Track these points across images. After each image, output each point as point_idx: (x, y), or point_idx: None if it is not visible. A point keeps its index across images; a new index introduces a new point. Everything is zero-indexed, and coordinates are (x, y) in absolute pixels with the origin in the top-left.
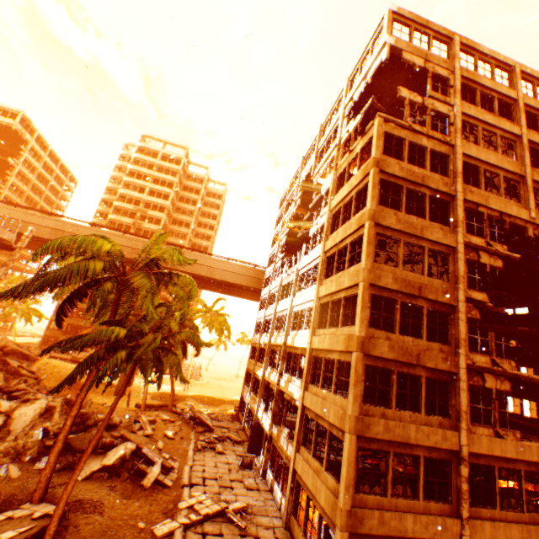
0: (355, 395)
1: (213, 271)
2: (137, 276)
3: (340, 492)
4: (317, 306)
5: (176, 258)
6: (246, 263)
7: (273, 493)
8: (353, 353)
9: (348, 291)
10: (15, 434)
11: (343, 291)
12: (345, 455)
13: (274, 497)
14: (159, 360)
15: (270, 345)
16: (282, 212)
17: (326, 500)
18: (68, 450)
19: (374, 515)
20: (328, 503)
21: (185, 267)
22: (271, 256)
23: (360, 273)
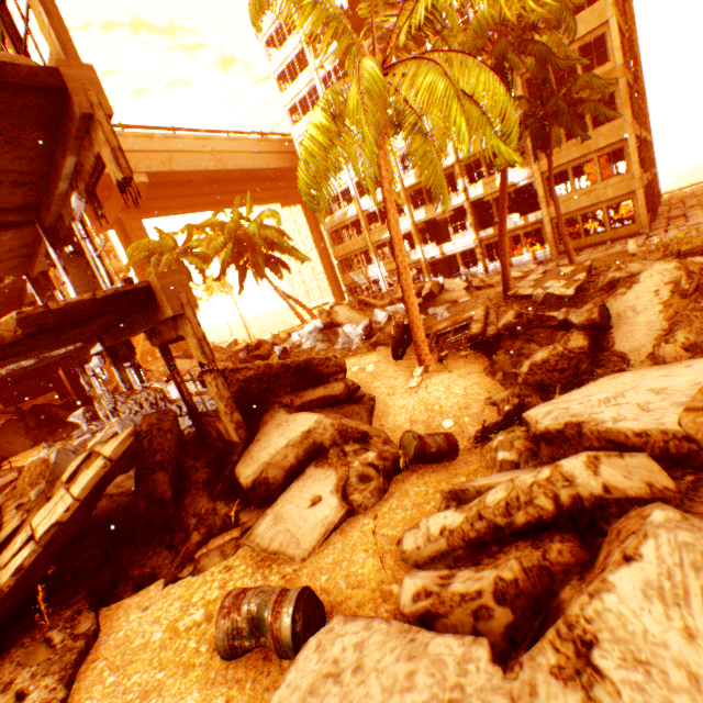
0: (629, 109)
1: (222, 159)
2: (543, 32)
3: (634, 172)
4: (521, 85)
5: (569, 1)
6: (250, 133)
7: (513, 266)
8: (619, 81)
9: (585, 40)
10: (376, 326)
11: (574, 45)
12: (633, 149)
13: (519, 265)
14: (555, 126)
15: (405, 192)
16: (282, 23)
17: (616, 191)
18: (432, 300)
19: (641, 178)
20: (619, 190)
21: (183, 164)
22: (293, 106)
23: (607, 10)
